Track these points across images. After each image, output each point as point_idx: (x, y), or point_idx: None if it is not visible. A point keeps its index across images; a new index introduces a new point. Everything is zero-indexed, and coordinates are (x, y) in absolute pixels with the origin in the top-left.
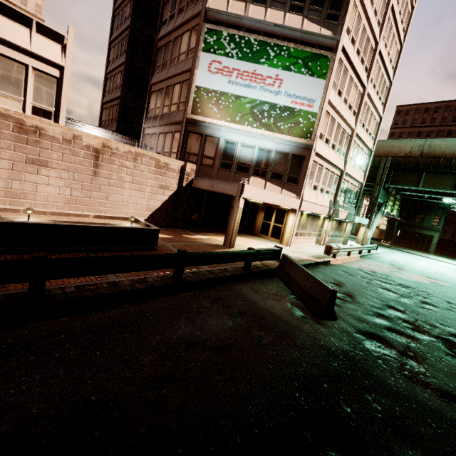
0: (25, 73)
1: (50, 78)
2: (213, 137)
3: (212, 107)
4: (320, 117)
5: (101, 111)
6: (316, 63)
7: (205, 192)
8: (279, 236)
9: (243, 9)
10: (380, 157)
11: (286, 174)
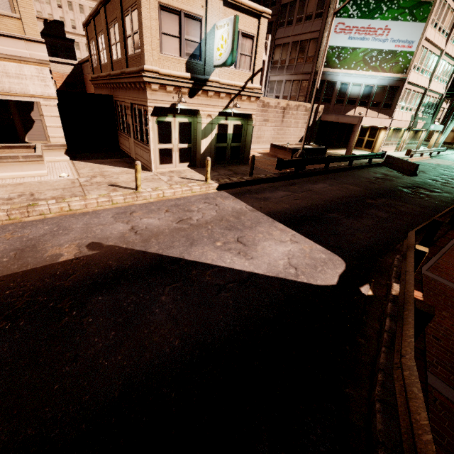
0: None
1: None
2: (332, 81)
3: (335, 60)
4: (416, 53)
5: None
6: (420, 9)
7: None
8: (371, 147)
9: None
10: None
11: (383, 102)
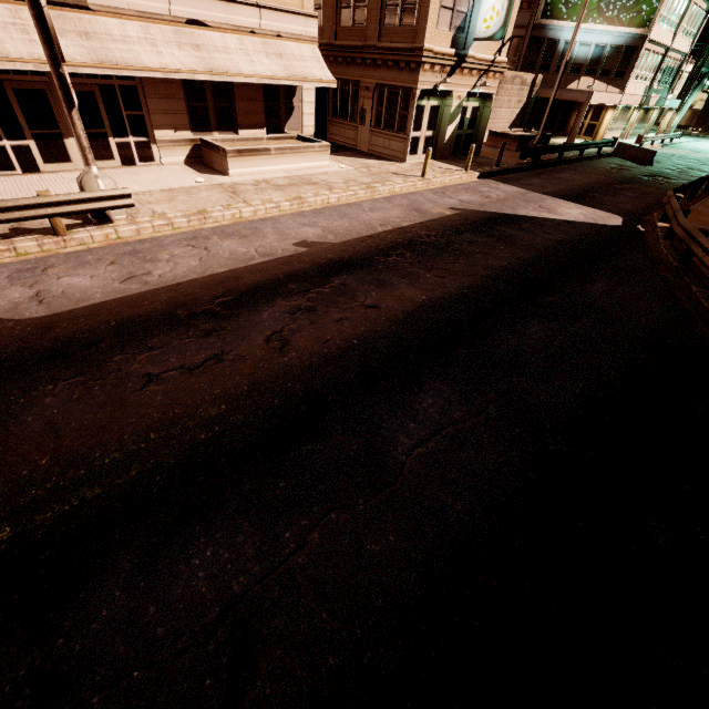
0: None
1: None
2: (554, 39)
3: (561, 8)
4: None
5: None
6: None
7: None
8: (593, 134)
9: None
10: None
11: (615, 69)
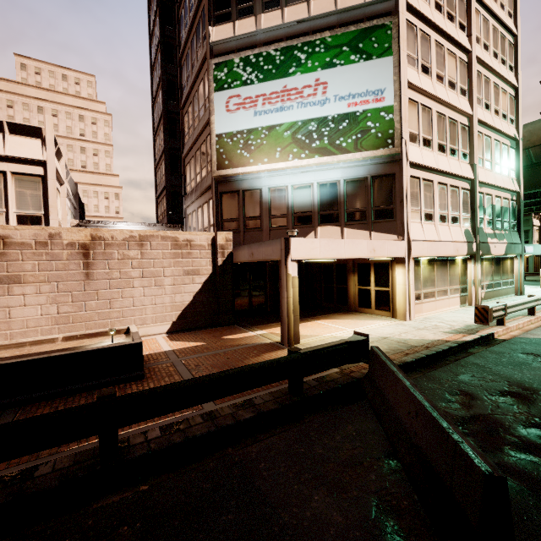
0: (4, 181)
1: (34, 179)
2: (252, 190)
3: (241, 153)
4: (401, 109)
5: (156, 207)
6: (370, 40)
7: (266, 266)
8: (388, 305)
9: (253, 24)
10: (537, 148)
11: (371, 208)
